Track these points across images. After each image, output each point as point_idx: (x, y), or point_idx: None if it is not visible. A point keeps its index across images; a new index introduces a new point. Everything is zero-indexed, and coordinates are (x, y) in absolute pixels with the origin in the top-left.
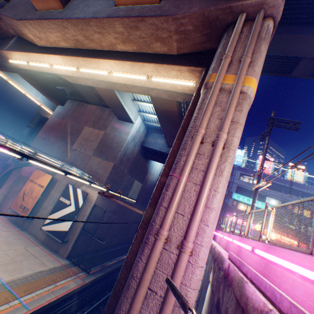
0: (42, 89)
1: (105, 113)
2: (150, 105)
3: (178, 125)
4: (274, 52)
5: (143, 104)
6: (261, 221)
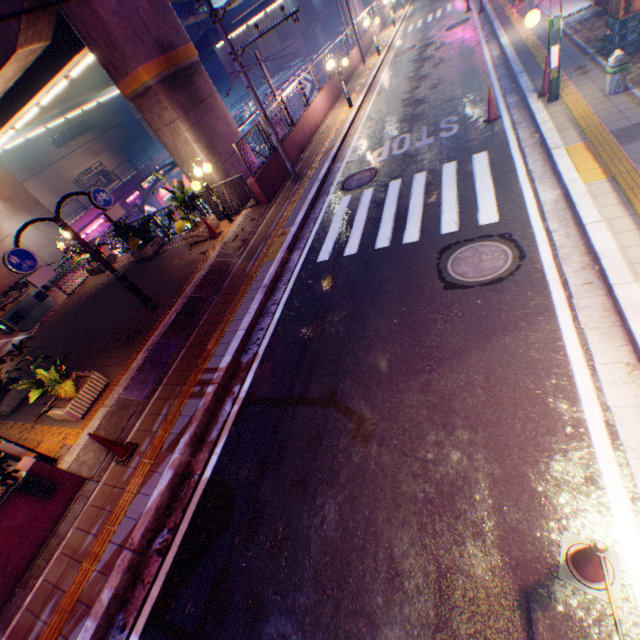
0: None
1: None
2: None
3: None
4: None
5: None
6: None
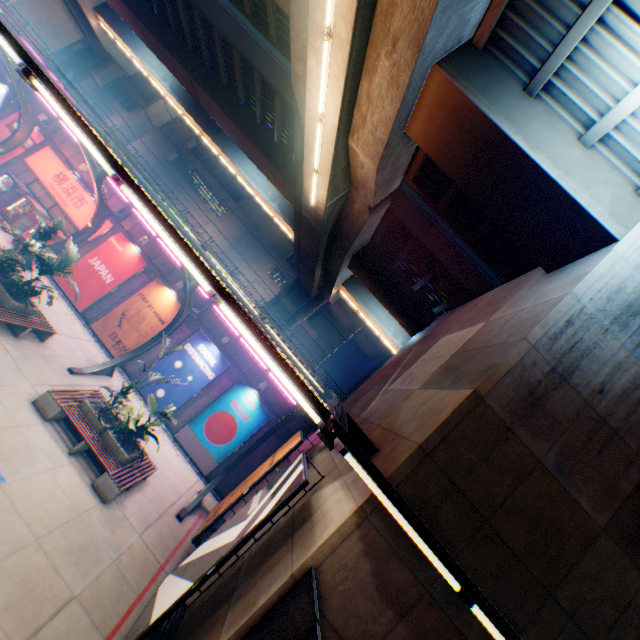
0: (385, 293)
1: (506, 287)
2: None
3: None
4: None
5: (635, 107)
6: None
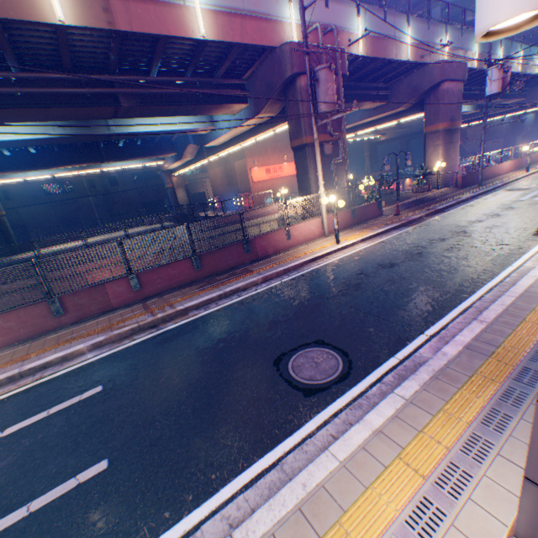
0: None
1: None
2: None
3: None
4: None
5: None
6: None
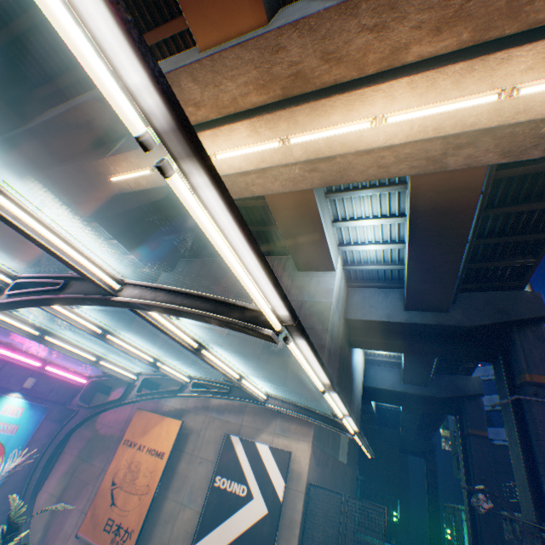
0: (139, 243)
1: None
2: (376, 222)
3: (461, 244)
4: None
5: (356, 225)
6: None
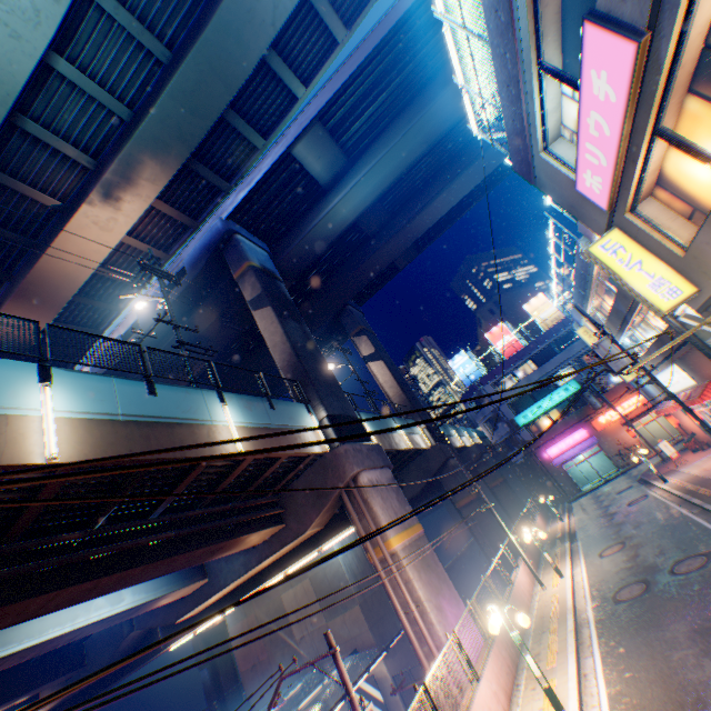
0: None
1: None
2: None
3: None
4: (361, 286)
5: None
6: (581, 415)
